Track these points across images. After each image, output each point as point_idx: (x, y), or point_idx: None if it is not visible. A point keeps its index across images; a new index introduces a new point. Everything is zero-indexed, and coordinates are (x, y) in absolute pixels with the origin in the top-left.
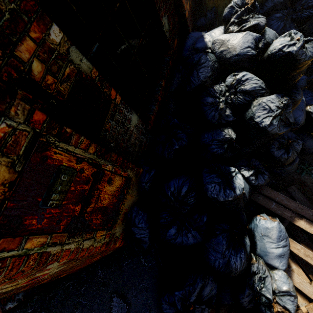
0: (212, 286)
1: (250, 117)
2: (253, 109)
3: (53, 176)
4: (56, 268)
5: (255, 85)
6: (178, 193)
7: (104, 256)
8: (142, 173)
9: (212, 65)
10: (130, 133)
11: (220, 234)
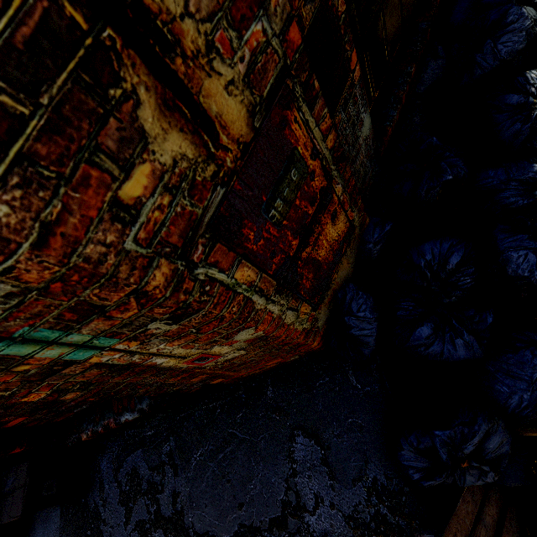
0: (504, 439)
1: None
2: None
3: (284, 165)
4: (235, 349)
5: None
6: (440, 266)
7: (280, 365)
8: (367, 227)
9: (529, 27)
10: (358, 150)
11: (526, 348)
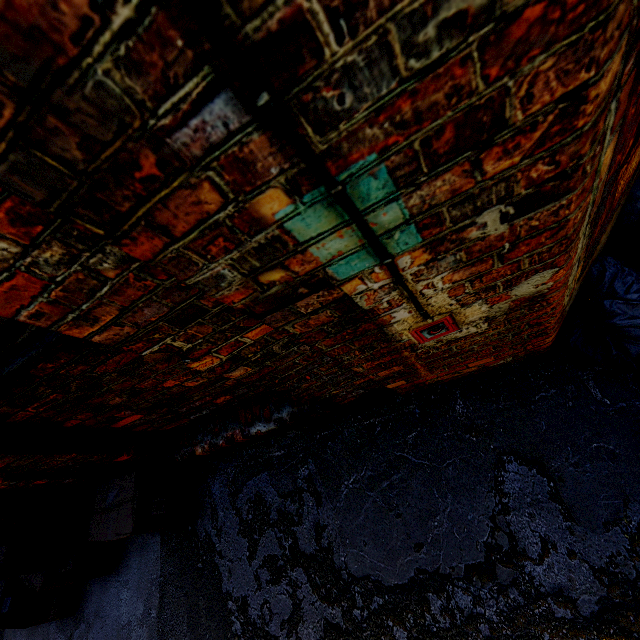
0: None
1: None
2: None
3: None
4: (484, 318)
5: None
6: None
7: (476, 372)
8: (639, 178)
9: None
10: None
11: None
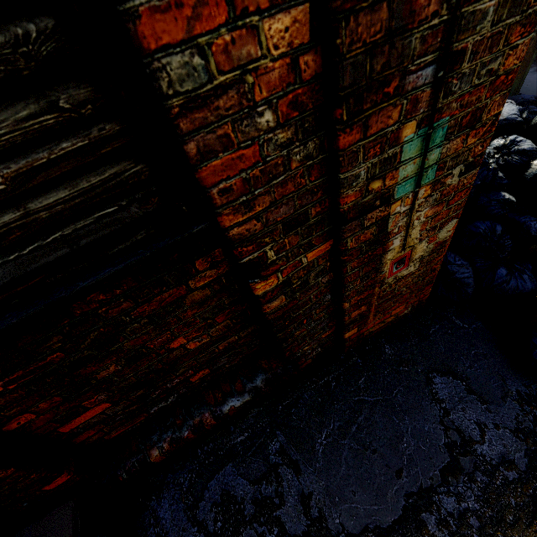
0: None
1: (534, 175)
2: (535, 167)
3: None
4: (420, 257)
5: (531, 146)
6: (491, 233)
7: (391, 323)
8: None
9: None
10: None
11: None
